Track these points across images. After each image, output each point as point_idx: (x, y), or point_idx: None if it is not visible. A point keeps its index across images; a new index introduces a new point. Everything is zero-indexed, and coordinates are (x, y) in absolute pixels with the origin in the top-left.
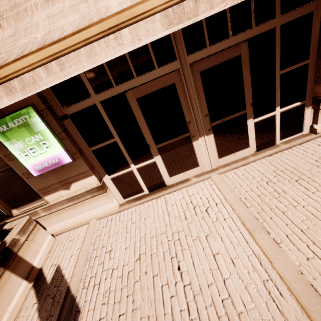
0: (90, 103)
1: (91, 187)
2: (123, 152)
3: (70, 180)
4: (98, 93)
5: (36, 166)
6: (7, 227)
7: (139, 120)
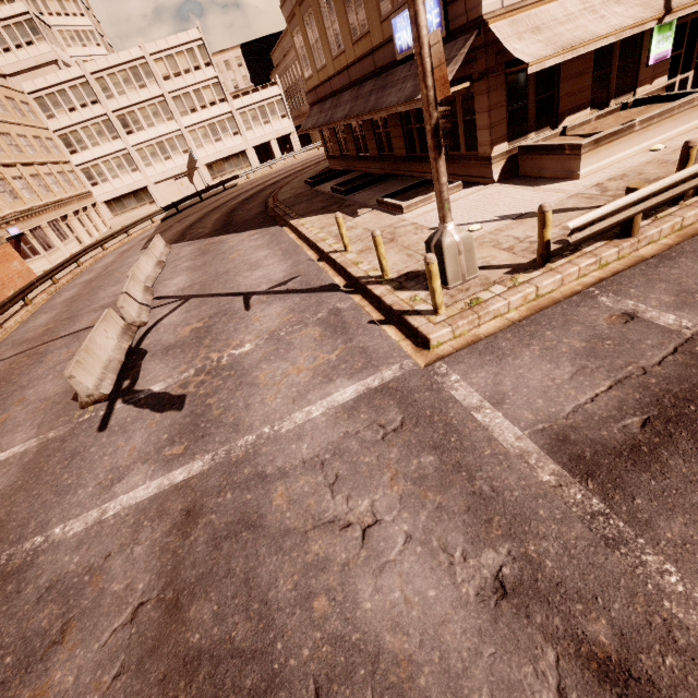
0: (686, 20)
1: (660, 86)
2: (680, 63)
3: (656, 76)
4: (692, 14)
5: (656, 57)
6: (628, 101)
7: (697, 38)
